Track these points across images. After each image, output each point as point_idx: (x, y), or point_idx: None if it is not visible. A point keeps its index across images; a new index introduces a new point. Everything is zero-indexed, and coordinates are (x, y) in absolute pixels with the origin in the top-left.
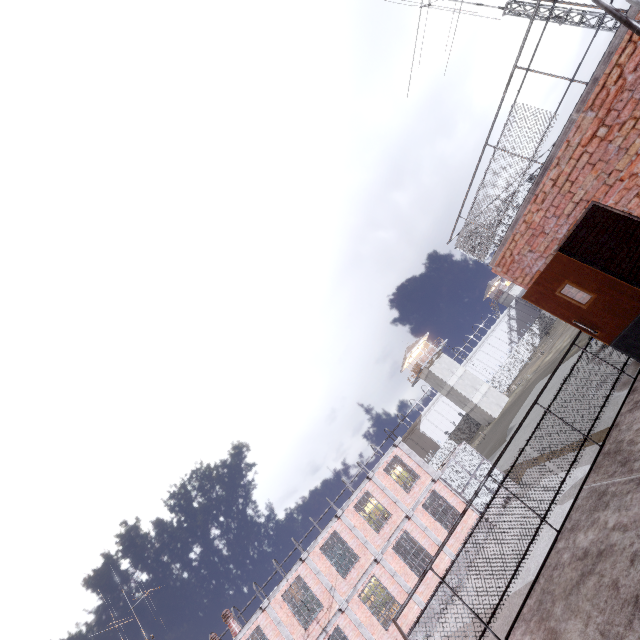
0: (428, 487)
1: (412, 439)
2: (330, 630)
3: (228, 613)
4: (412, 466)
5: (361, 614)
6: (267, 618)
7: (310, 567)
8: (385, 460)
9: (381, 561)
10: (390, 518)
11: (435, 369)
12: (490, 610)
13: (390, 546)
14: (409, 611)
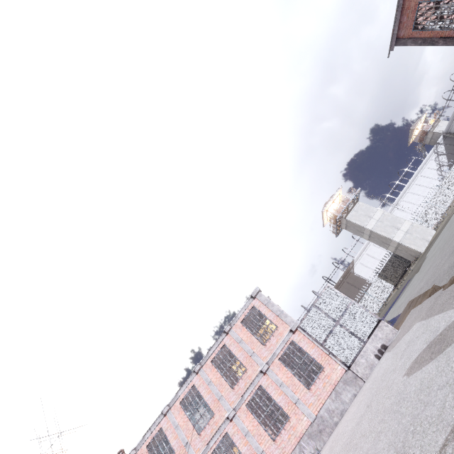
0: (285, 338)
1: (347, 282)
2: None
3: (122, 453)
4: (270, 317)
5: None
6: None
7: (170, 421)
8: (243, 313)
9: (234, 419)
10: (245, 373)
11: (352, 217)
12: None
13: (244, 403)
14: None
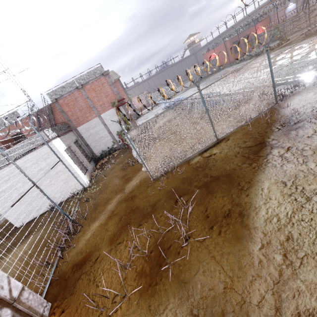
0: None
1: None
2: None
3: None
4: None
5: None
6: None
7: None
8: None
9: None
10: None
11: None
12: None
13: None
14: None
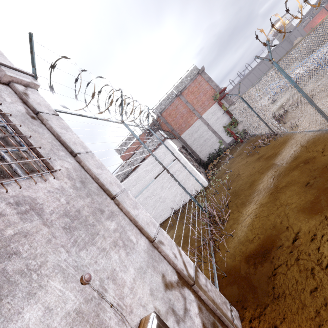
0: None
1: None
2: None
3: None
4: None
5: None
6: None
7: None
8: None
9: None
10: None
11: None
12: None
13: None
14: None
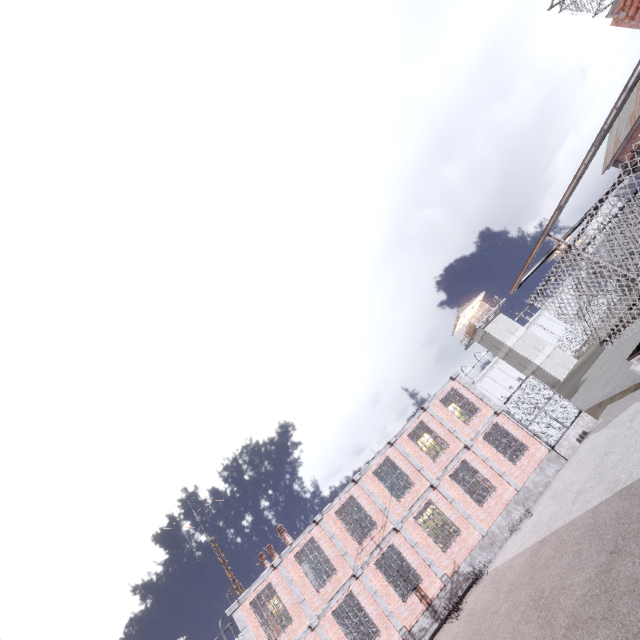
0: (489, 419)
1: None
2: (384, 547)
3: (283, 528)
4: (471, 399)
5: (417, 535)
6: (321, 531)
7: (363, 488)
8: (441, 392)
9: (438, 487)
10: (447, 448)
11: (491, 329)
12: (568, 524)
13: (447, 474)
14: (469, 536)
